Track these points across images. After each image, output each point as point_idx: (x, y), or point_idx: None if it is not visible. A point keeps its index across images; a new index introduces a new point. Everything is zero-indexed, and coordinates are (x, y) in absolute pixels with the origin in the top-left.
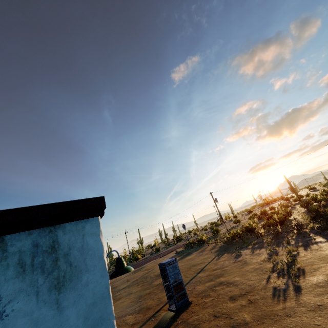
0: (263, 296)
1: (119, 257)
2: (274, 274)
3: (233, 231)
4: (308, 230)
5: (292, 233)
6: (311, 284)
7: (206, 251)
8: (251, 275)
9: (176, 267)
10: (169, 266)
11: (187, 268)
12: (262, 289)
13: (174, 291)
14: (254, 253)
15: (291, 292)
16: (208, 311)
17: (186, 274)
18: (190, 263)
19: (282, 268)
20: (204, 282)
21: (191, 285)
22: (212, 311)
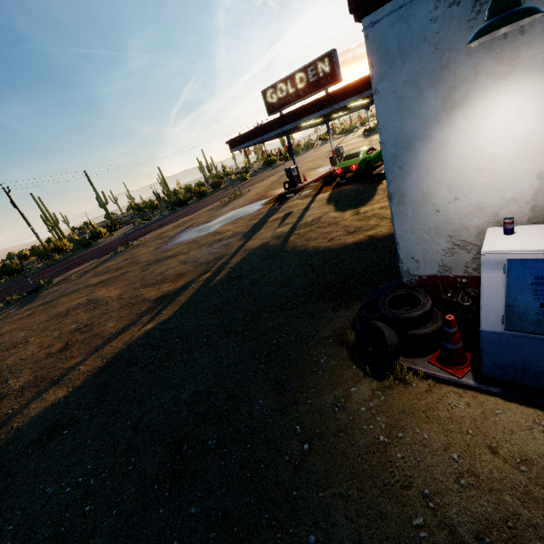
0: None
1: None
2: None
3: None
4: None
5: None
6: None
7: None
8: None
9: None
10: None
11: None
12: None
13: None
14: None
15: None
16: None
17: None
18: None
19: None
20: None
21: None
22: None
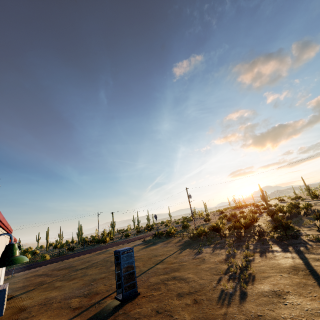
0: (209, 297)
1: (11, 242)
2: (226, 277)
3: (200, 228)
4: (268, 238)
5: (253, 239)
6: (257, 292)
7: (171, 244)
8: (205, 274)
9: (131, 257)
10: (124, 255)
11: (148, 257)
12: (210, 290)
13: (124, 281)
14: (214, 253)
15: (236, 297)
16: (152, 306)
17: (145, 264)
18: (153, 253)
19: (235, 272)
20: (159, 274)
21: (146, 275)
22: (156, 306)
